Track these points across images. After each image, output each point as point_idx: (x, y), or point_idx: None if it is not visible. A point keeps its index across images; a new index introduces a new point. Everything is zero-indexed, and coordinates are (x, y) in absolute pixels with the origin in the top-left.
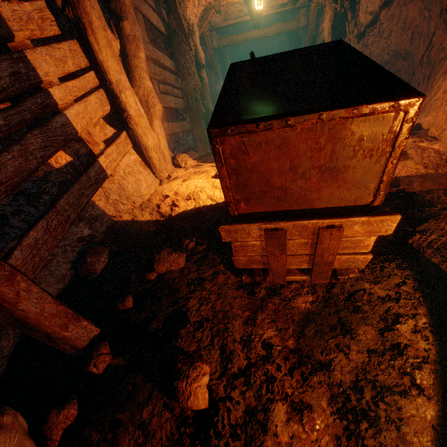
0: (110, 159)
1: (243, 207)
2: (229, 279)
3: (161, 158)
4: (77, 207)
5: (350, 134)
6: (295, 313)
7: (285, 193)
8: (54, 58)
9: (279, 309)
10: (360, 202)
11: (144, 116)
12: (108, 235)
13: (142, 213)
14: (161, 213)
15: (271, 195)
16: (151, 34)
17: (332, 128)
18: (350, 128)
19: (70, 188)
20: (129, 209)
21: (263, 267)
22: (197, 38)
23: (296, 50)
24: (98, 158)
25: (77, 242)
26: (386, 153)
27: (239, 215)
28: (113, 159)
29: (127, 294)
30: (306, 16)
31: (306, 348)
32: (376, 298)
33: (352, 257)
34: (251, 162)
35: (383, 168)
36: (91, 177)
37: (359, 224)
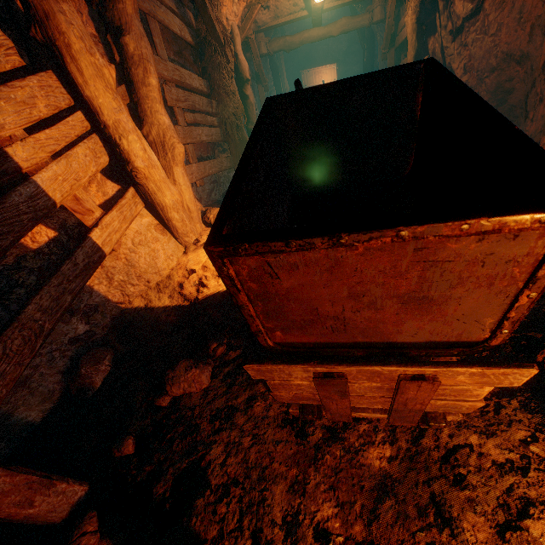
0: (109, 231)
1: (280, 336)
2: (270, 407)
3: (185, 218)
4: (56, 310)
5: (453, 256)
6: (364, 476)
7: (343, 323)
8: (13, 102)
9: (342, 464)
10: (466, 337)
11: (158, 166)
12: (113, 329)
13: (160, 295)
14: (185, 295)
15: (321, 325)
16: (174, 45)
17: (420, 248)
18: (455, 249)
19: (43, 285)
20: (142, 291)
21: (317, 403)
22: (238, 44)
23: (363, 76)
24: (90, 234)
25: (68, 344)
26: (518, 281)
27: (276, 344)
28: (114, 230)
29: (126, 434)
30: (383, 6)
31: (382, 543)
32: (489, 463)
33: (452, 403)
34: (285, 287)
35: (511, 300)
36: (78, 262)
37: (465, 375)
